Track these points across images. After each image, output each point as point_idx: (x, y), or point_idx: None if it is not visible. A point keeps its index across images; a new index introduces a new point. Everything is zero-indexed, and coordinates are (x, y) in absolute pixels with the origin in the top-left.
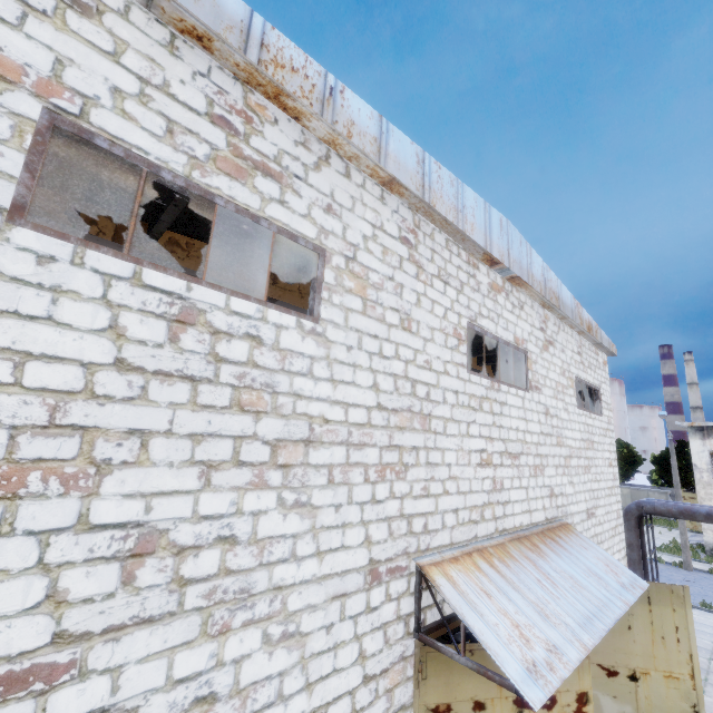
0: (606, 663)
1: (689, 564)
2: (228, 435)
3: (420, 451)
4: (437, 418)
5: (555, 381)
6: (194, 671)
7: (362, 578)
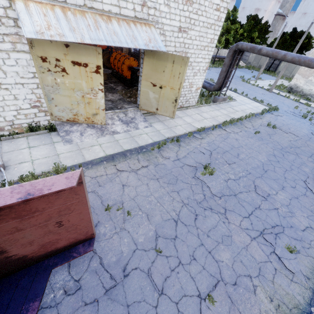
0: (153, 82)
1: (271, 89)
2: None
3: None
4: None
5: None
6: None
7: None
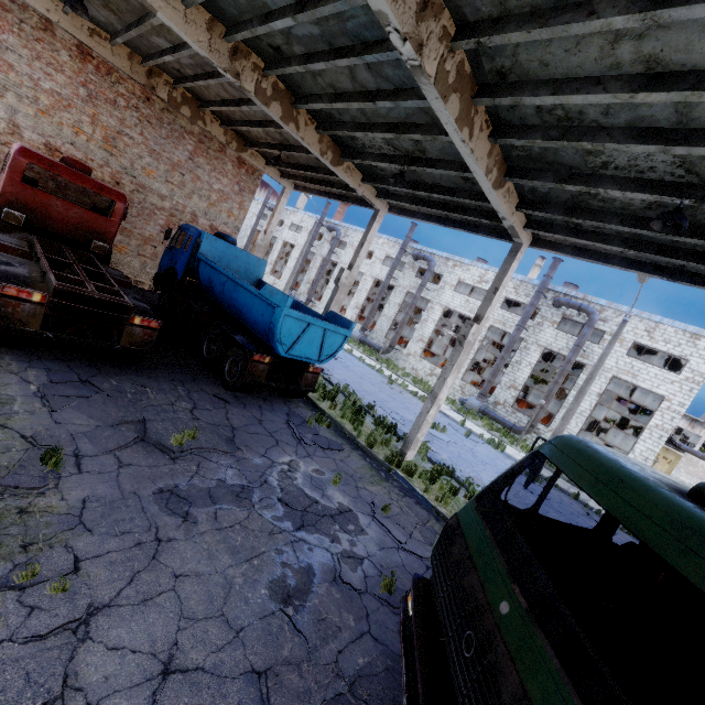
0: None
1: None
2: None
3: None
4: None
5: None
6: None
7: None
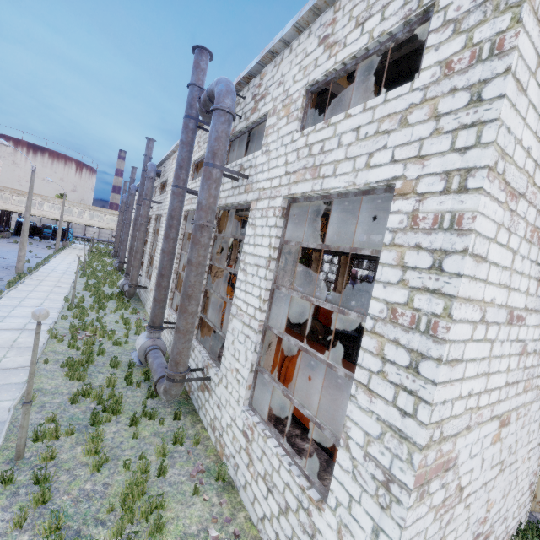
0: None
1: None
2: None
3: None
4: None
5: None
6: (536, 338)
7: None
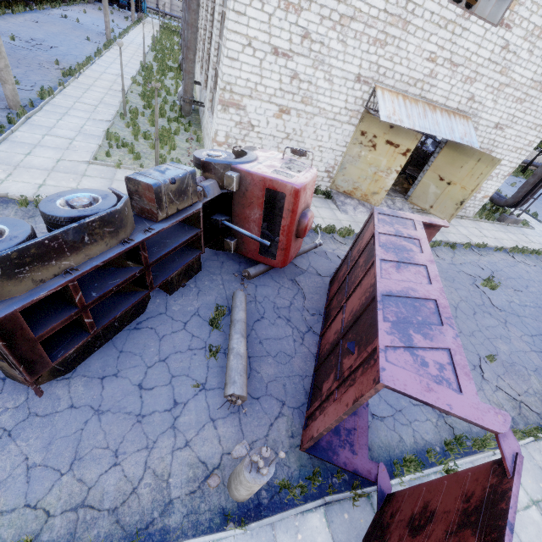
0: (442, 176)
1: None
2: (329, 8)
3: (396, 39)
4: (413, 25)
5: (535, 25)
6: (309, 74)
7: (354, 78)
